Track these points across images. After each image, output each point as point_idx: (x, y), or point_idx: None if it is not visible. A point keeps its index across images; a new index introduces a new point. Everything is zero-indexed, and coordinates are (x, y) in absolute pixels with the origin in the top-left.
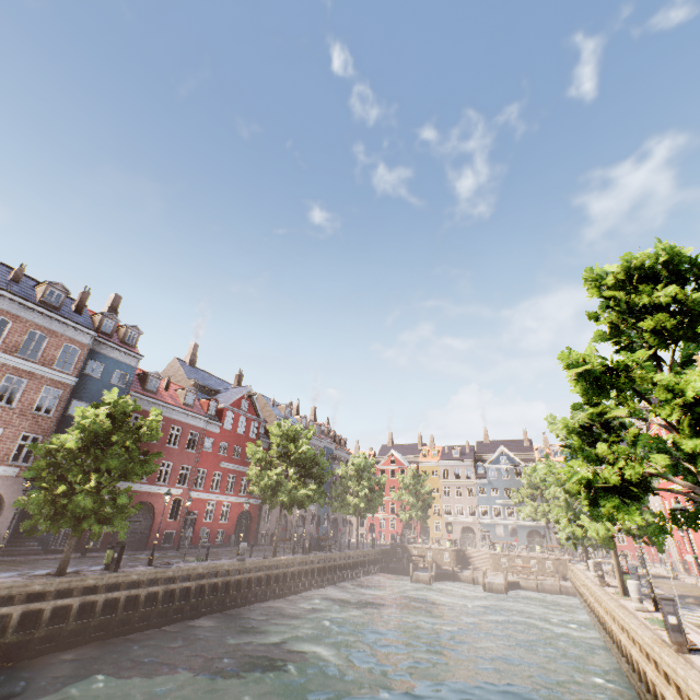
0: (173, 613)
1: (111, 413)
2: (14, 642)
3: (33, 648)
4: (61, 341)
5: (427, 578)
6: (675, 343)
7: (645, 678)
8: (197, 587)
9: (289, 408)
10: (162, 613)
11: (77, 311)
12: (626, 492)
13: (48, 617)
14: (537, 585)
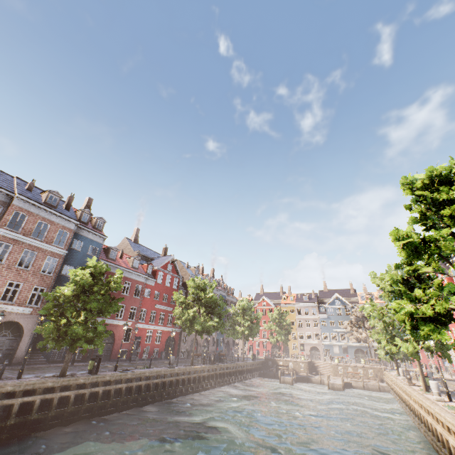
0: (131, 401)
1: (92, 273)
2: (36, 419)
3: (47, 423)
4: (57, 228)
5: (290, 380)
6: None
7: (447, 445)
8: (145, 385)
9: (197, 269)
10: (124, 401)
11: (66, 208)
12: (437, 320)
13: (56, 403)
14: (363, 385)
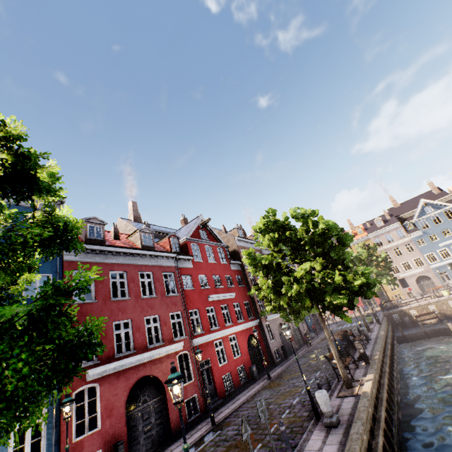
0: None
1: None
2: None
3: None
4: None
5: None
6: None
7: None
8: None
9: (239, 230)
10: None
11: None
12: None
13: None
14: None
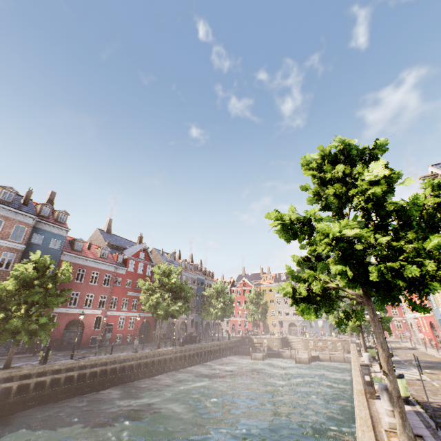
0: (86, 387)
1: (36, 267)
2: None
3: None
4: (13, 223)
5: (261, 356)
6: (351, 202)
7: None
8: (102, 371)
9: (172, 255)
10: (78, 388)
11: (24, 203)
12: (311, 301)
13: None
14: (330, 357)
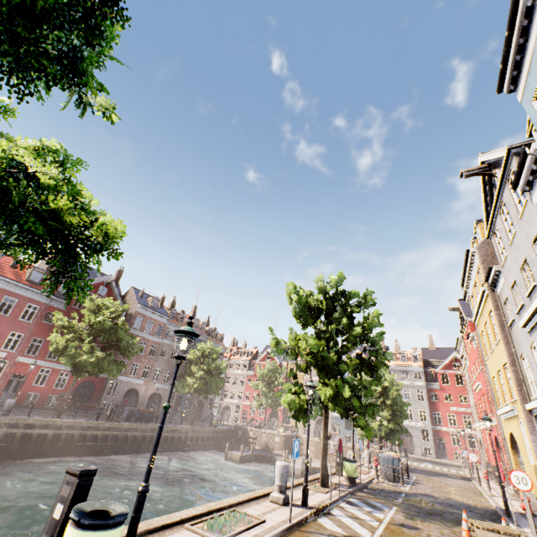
0: None
1: None
2: None
3: None
4: None
5: (238, 457)
6: None
7: None
8: None
9: (157, 300)
10: None
11: None
12: None
13: None
14: None
